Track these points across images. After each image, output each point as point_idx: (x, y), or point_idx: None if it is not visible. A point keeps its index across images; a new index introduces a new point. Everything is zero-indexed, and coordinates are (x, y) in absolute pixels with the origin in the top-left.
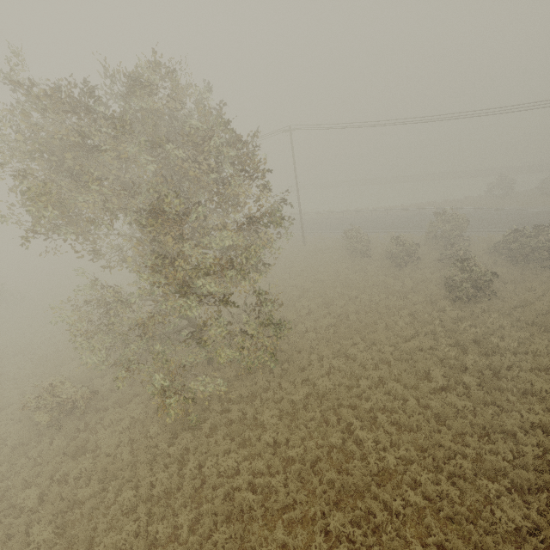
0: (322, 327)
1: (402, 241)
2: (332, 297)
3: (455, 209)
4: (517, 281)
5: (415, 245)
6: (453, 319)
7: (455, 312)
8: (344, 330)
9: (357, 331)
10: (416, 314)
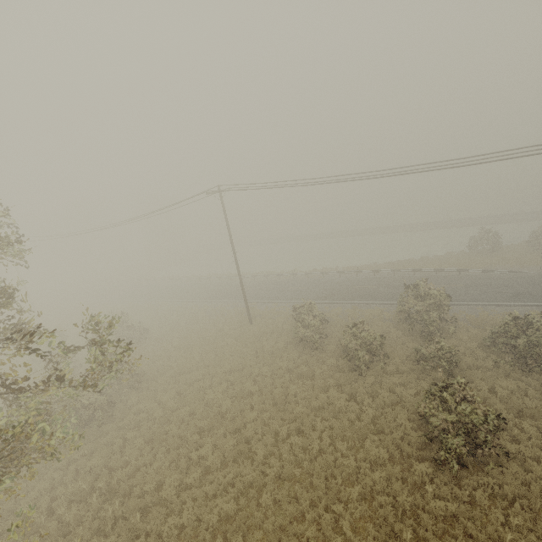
0: (212, 522)
1: (359, 333)
2: (253, 434)
3: (434, 270)
4: (539, 414)
5: (379, 337)
6: (439, 516)
7: (442, 503)
8: (241, 540)
9: (267, 537)
10: (374, 494)
